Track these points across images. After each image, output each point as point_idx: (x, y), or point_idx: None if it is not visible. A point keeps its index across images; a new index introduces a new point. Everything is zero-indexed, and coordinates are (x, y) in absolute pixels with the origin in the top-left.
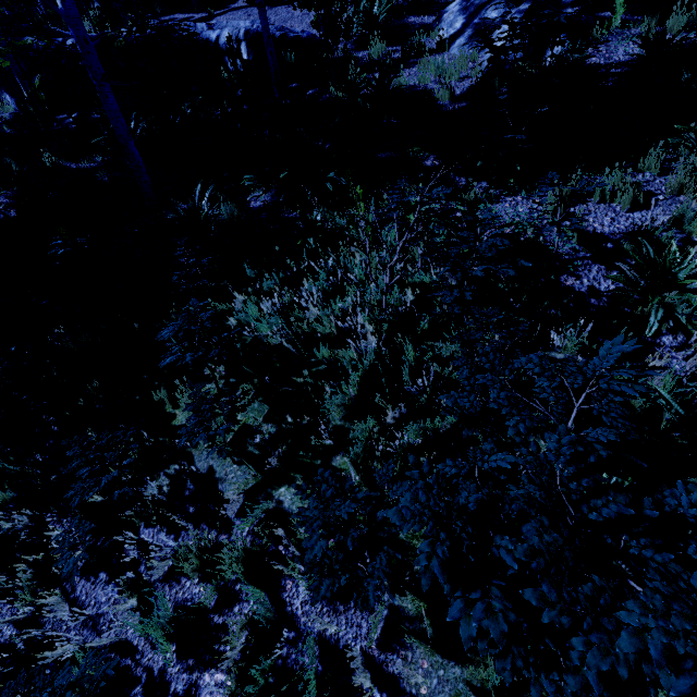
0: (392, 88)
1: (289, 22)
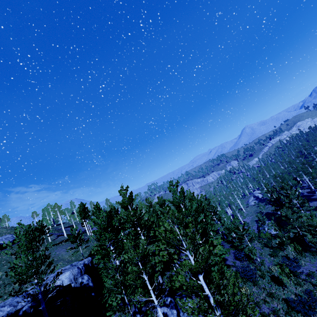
0: None
1: None
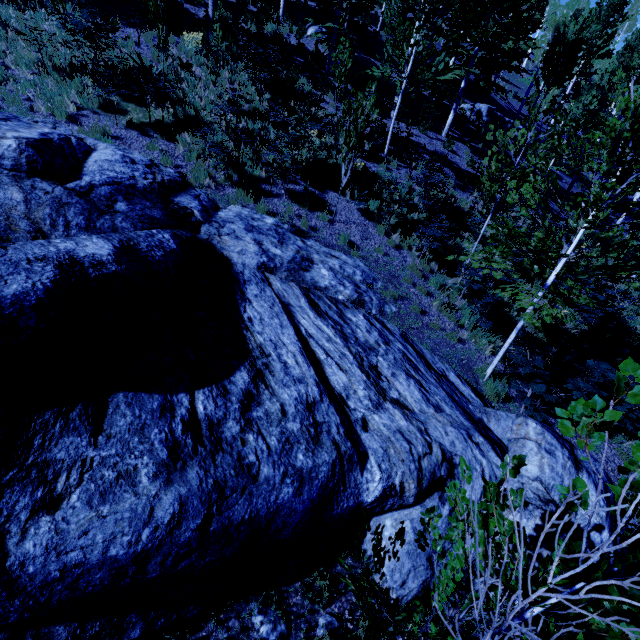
0: None
1: None
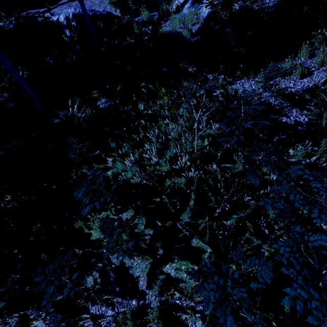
0: (159, 34)
1: (93, 7)
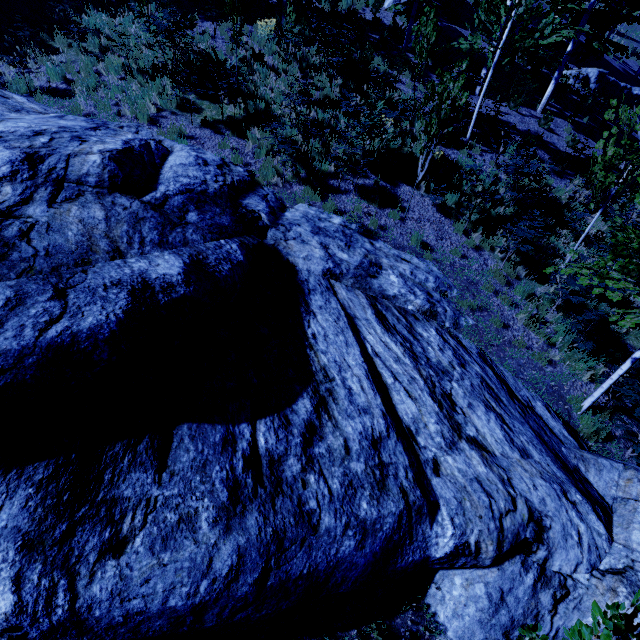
0: None
1: None
